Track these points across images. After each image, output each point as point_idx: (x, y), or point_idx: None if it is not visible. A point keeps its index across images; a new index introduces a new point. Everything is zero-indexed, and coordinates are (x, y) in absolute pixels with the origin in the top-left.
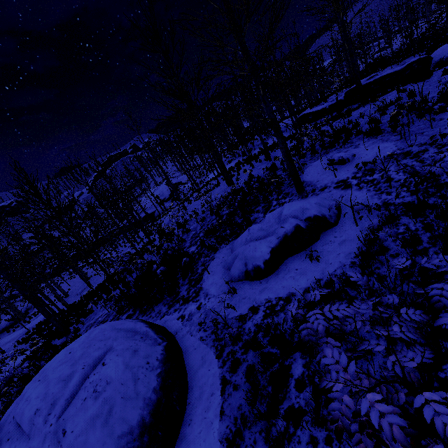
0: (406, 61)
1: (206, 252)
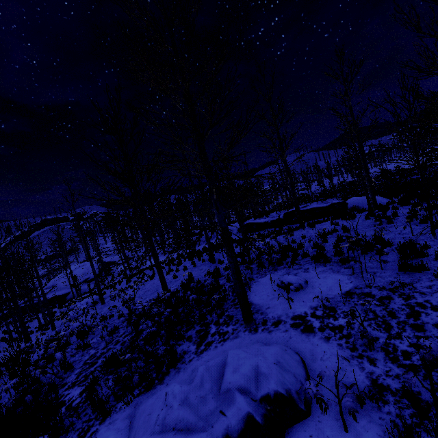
0: (328, 201)
1: (89, 412)
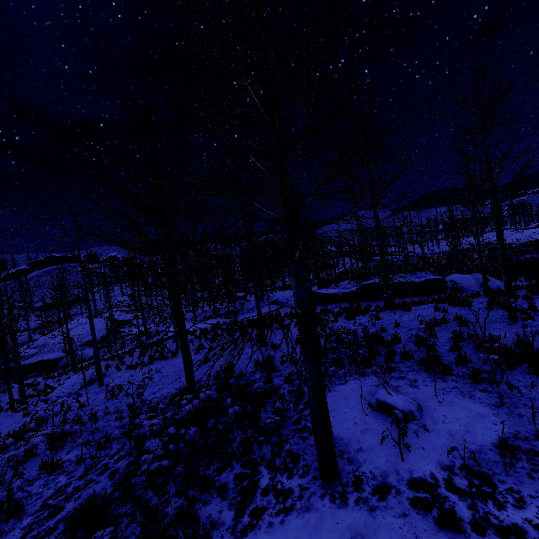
0: (419, 275)
1: None
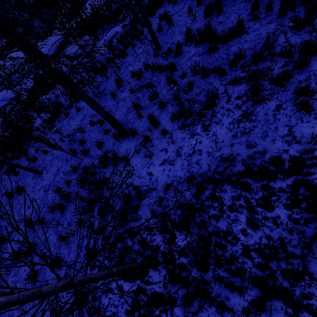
0: None
1: None
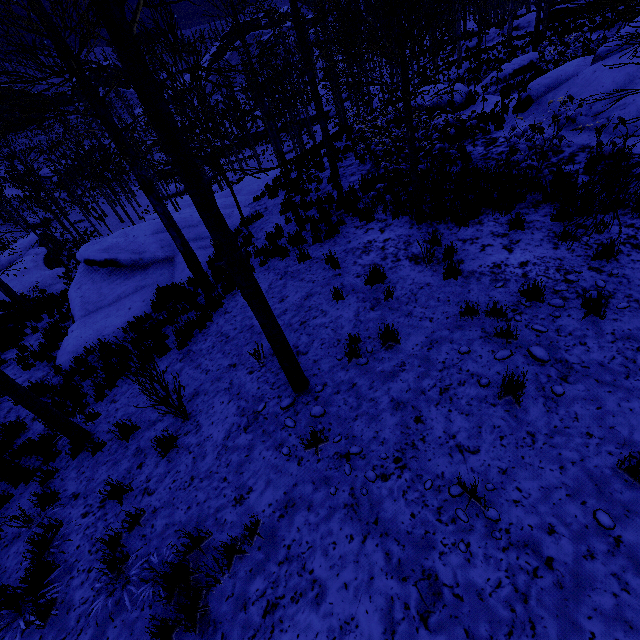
0: None
1: None
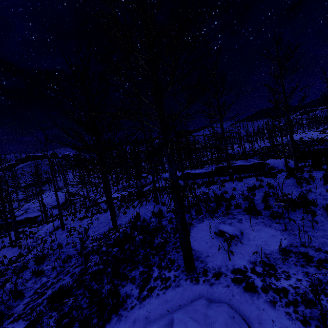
0: (250, 161)
1: None
